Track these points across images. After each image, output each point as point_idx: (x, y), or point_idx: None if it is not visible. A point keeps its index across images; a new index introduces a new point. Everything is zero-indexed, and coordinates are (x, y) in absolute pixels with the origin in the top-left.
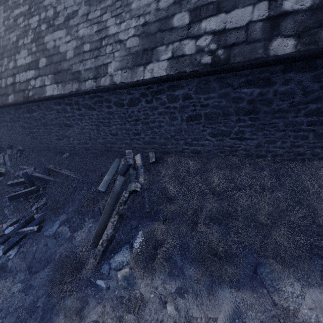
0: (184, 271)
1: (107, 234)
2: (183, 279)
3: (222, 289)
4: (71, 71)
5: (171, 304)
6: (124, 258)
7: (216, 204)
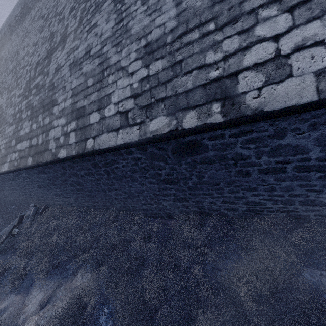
0: (5, 286)
1: None
2: (1, 291)
3: (10, 295)
4: None
5: None
6: None
7: (37, 242)
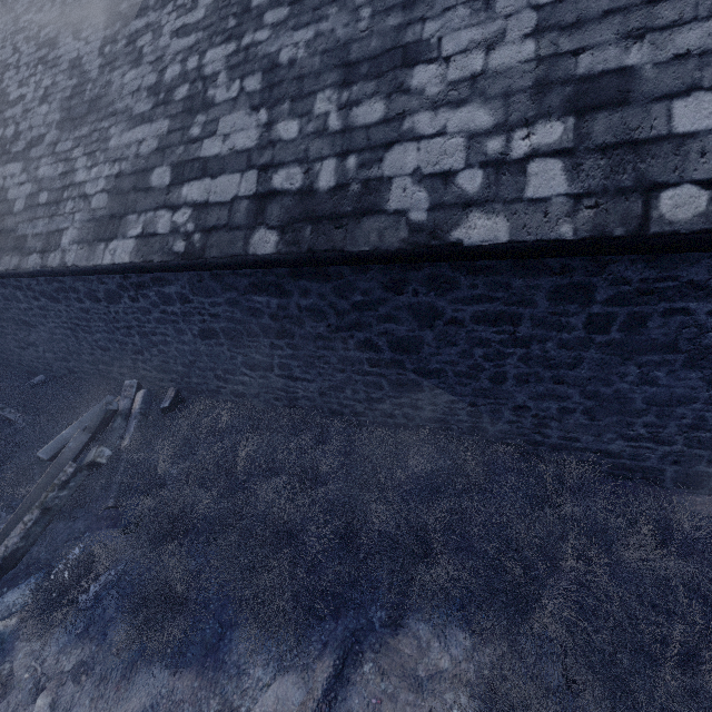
0: (110, 630)
1: (8, 546)
2: (98, 646)
3: (149, 670)
4: (16, 234)
5: (49, 694)
6: (22, 597)
7: (210, 500)
